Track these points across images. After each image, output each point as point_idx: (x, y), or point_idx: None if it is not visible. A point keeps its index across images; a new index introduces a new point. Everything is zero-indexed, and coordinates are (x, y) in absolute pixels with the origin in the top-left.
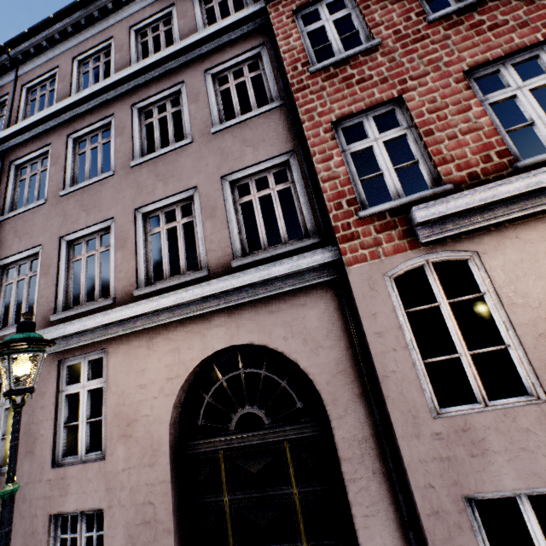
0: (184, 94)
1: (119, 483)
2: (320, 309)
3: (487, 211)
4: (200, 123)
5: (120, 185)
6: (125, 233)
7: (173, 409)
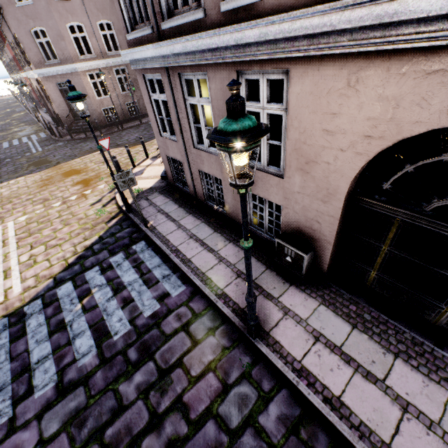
0: None
1: (294, 199)
2: None
3: None
4: None
5: None
6: None
7: (360, 169)
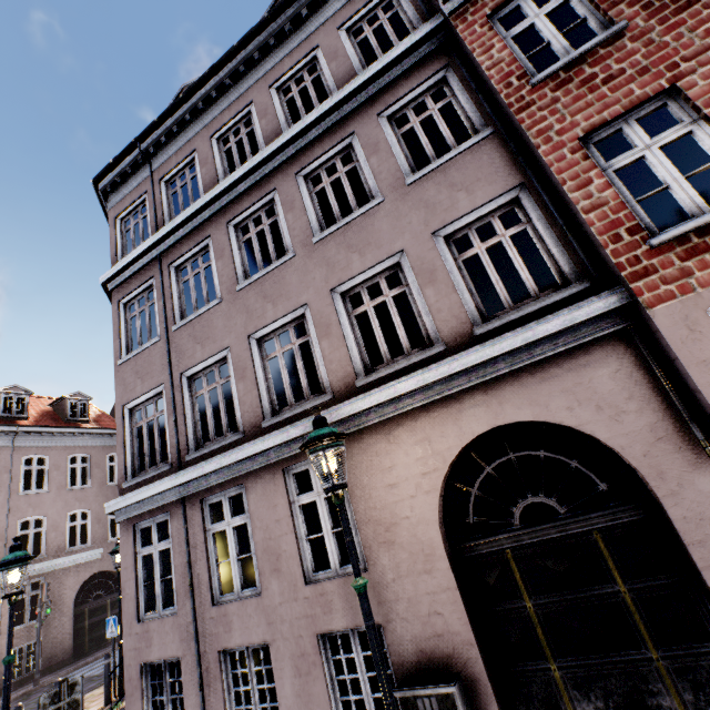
0: (357, 147)
1: (392, 594)
2: (610, 367)
3: None
4: (387, 176)
5: (305, 266)
6: (326, 318)
7: (438, 507)
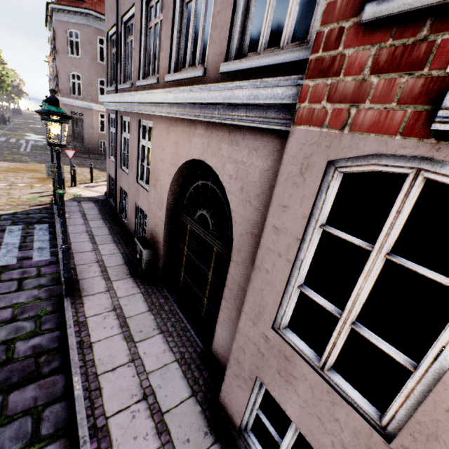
0: None
1: (151, 208)
2: (266, 164)
3: None
4: None
5: None
6: None
7: (171, 185)
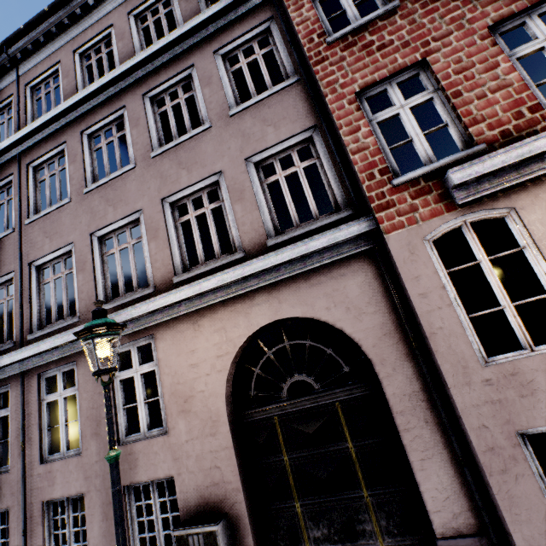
0: (195, 78)
1: (185, 453)
2: (359, 278)
3: (523, 167)
4: (216, 106)
5: (143, 177)
6: (156, 223)
7: (226, 383)
